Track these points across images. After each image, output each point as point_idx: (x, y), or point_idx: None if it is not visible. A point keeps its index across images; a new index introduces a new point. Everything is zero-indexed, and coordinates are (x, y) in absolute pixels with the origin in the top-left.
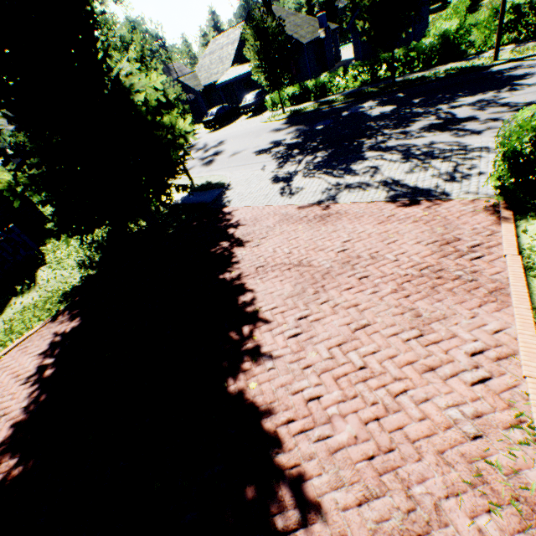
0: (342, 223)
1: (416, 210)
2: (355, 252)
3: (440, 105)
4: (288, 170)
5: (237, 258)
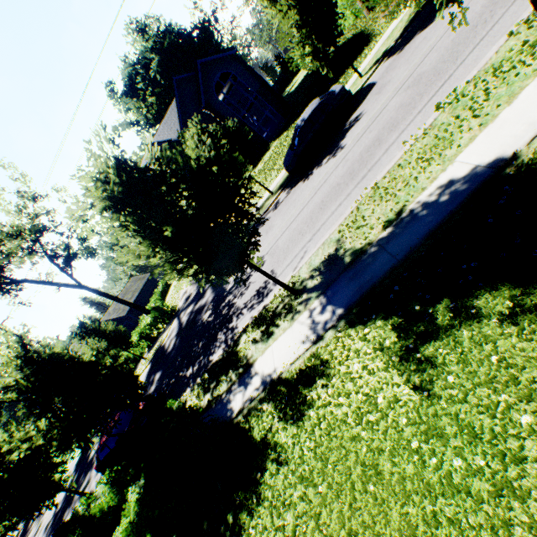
0: None
1: None
2: None
3: None
4: None
5: None
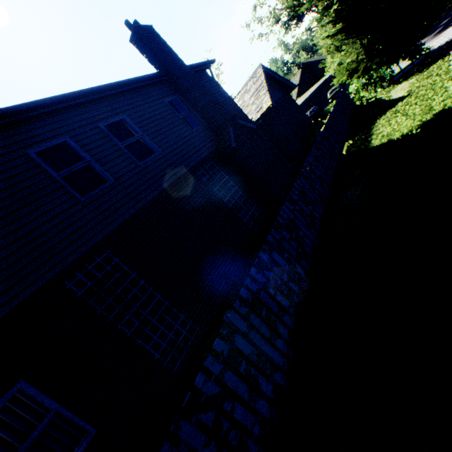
0: None
1: None
2: None
3: None
4: None
5: None
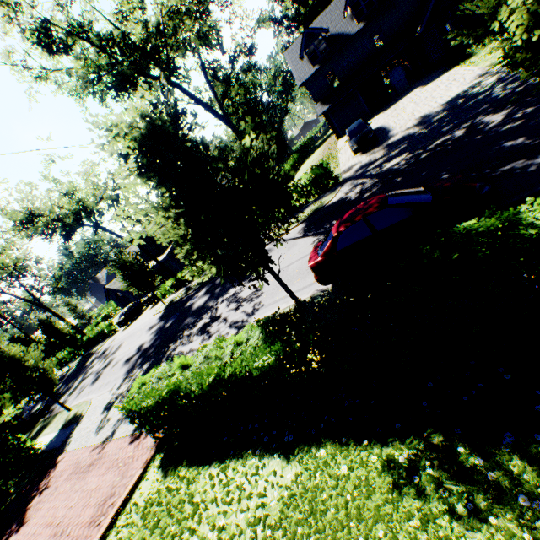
0: (91, 474)
1: (132, 448)
2: (62, 525)
3: (220, 298)
4: (120, 390)
5: None
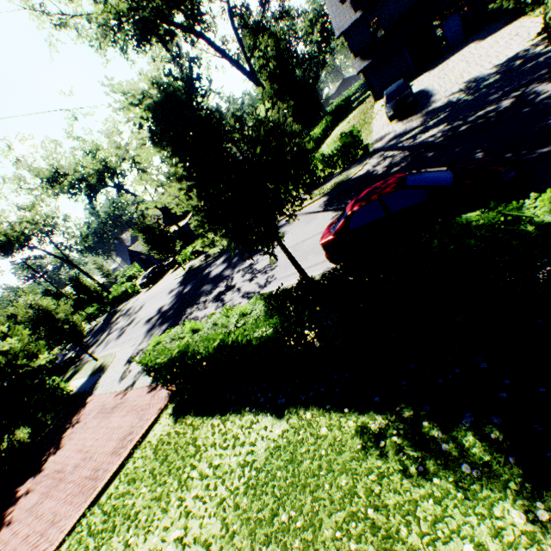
0: (114, 415)
1: (149, 397)
2: (90, 452)
3: (237, 268)
4: (141, 347)
5: (45, 465)
